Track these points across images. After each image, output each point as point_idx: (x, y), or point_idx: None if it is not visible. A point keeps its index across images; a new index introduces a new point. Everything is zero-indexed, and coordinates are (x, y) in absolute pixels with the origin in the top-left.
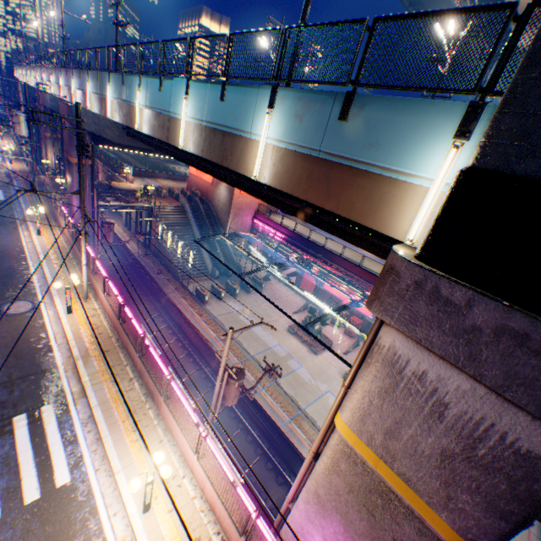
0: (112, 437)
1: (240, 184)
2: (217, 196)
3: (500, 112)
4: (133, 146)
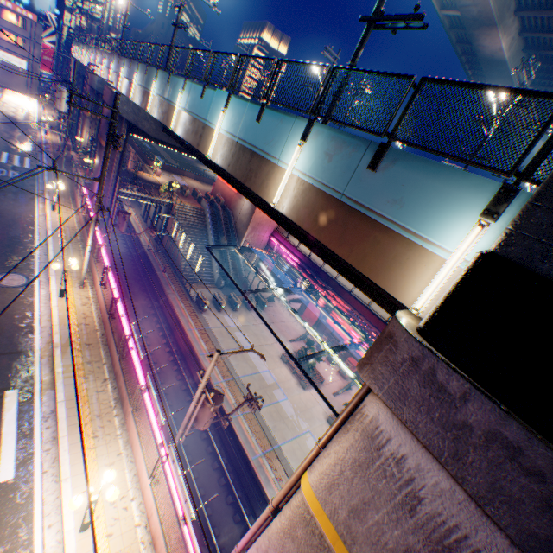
0: (70, 439)
1: (261, 203)
2: (240, 206)
3: (533, 204)
4: (167, 142)
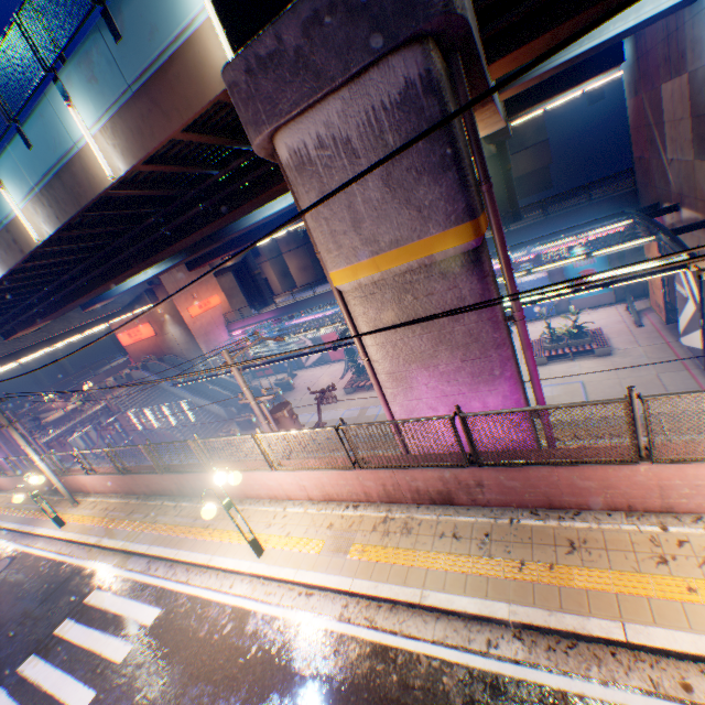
0: (185, 549)
1: (145, 253)
2: (173, 341)
3: None
4: (25, 347)
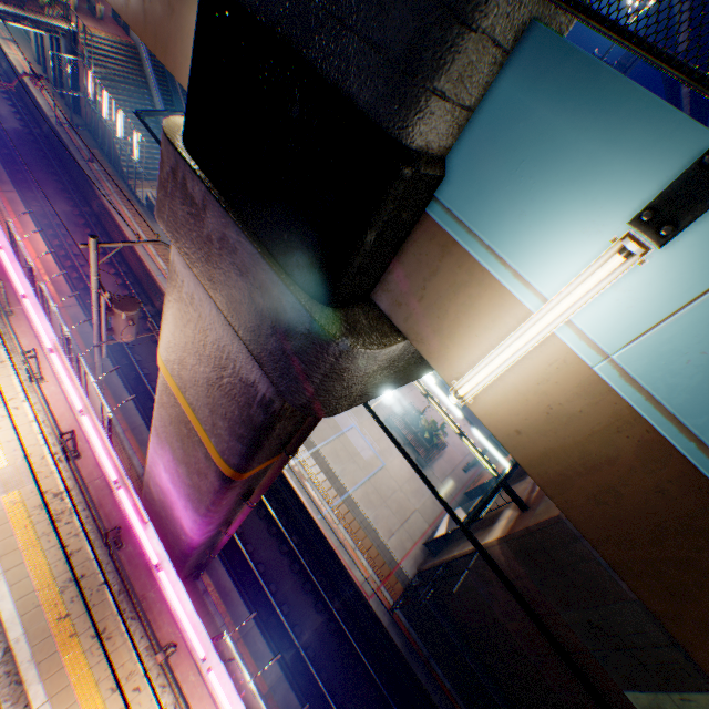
0: None
1: None
2: None
3: None
4: None
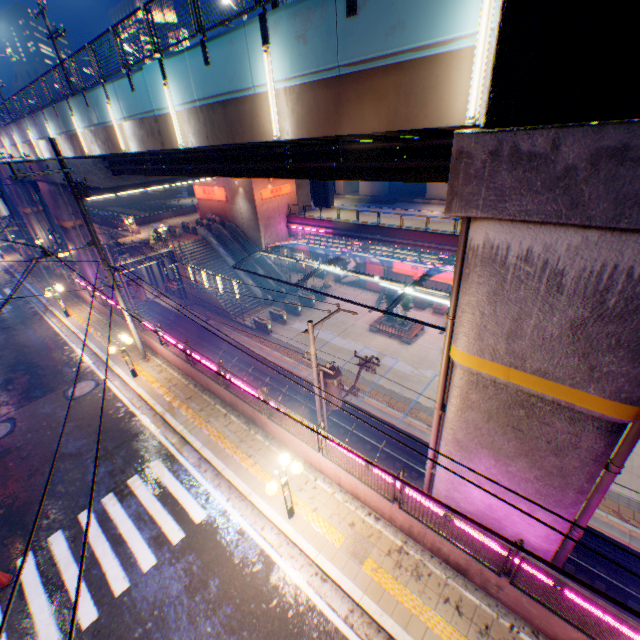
0: (230, 468)
1: (261, 172)
2: (238, 213)
3: None
4: (125, 185)
